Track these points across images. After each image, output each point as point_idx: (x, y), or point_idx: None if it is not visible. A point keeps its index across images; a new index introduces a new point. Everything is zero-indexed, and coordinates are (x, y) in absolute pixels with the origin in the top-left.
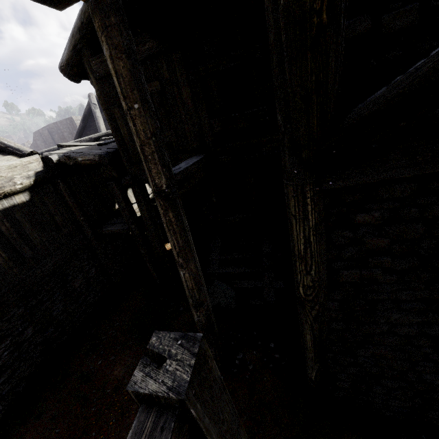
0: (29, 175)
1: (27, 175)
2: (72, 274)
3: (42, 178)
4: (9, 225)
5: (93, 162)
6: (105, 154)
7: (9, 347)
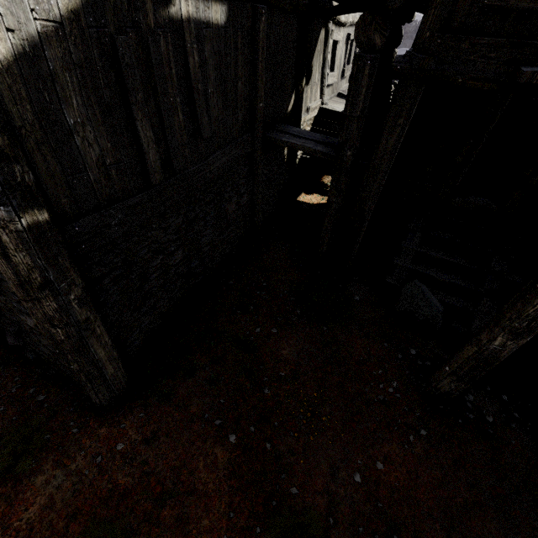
0: None
1: None
2: (229, 191)
3: None
4: (198, 61)
5: None
6: None
7: (158, 269)
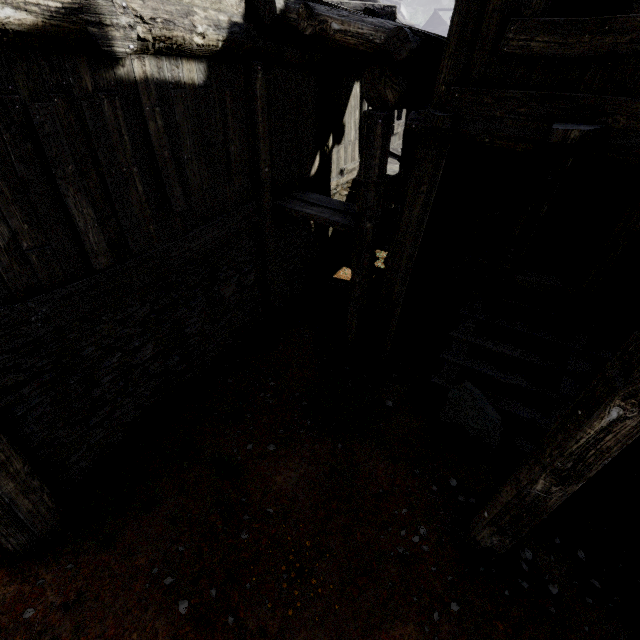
0: (219, 21)
1: (216, 21)
2: (225, 270)
3: (236, 44)
4: (163, 125)
5: (364, 44)
6: (409, 33)
7: (115, 369)
